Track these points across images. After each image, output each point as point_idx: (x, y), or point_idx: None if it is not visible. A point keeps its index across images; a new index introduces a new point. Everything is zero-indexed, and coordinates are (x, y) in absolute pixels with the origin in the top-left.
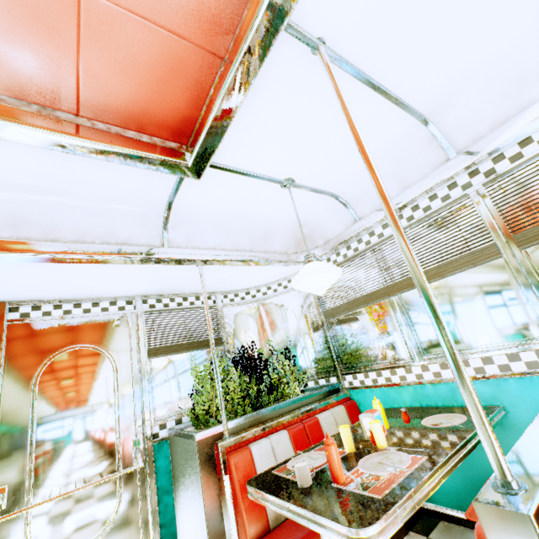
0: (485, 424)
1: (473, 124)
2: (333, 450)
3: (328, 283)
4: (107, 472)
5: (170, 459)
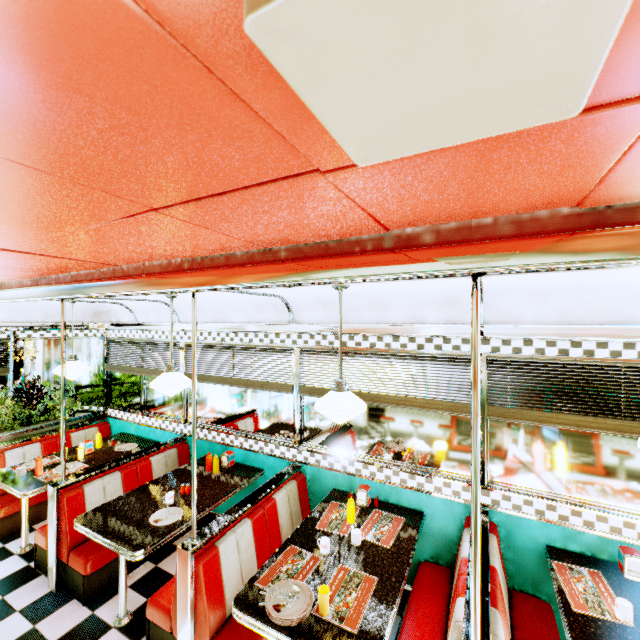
0: (63, 466)
1: (186, 313)
2: (39, 463)
3: (76, 376)
4: None
5: None
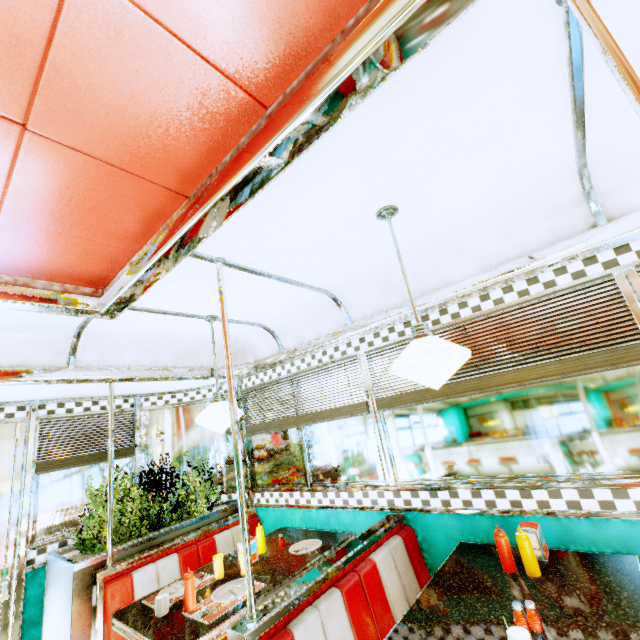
0: (249, 578)
1: (362, 304)
2: (190, 584)
3: (227, 424)
4: None
5: (45, 587)
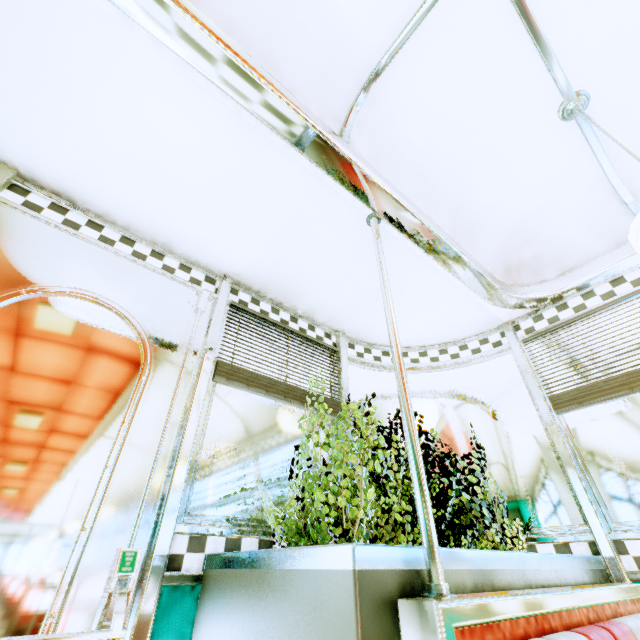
0: None
1: None
2: None
3: None
4: (9, 629)
5: None
